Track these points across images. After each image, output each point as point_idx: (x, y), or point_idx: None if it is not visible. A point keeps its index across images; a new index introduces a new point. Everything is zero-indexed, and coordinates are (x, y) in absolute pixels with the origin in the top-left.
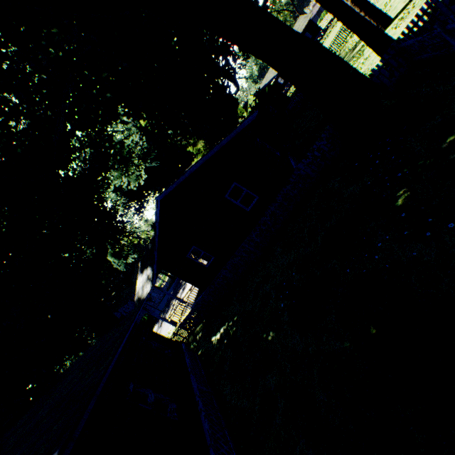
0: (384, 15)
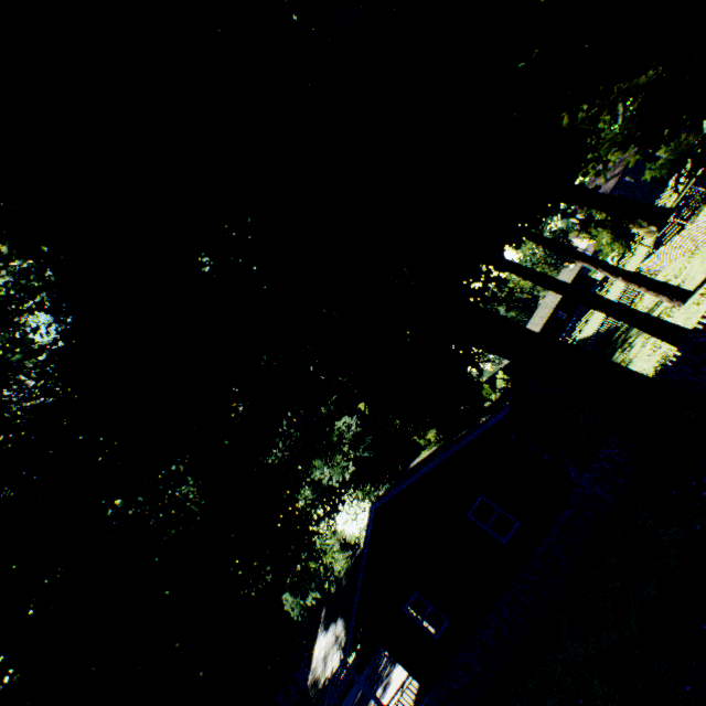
0: (677, 288)
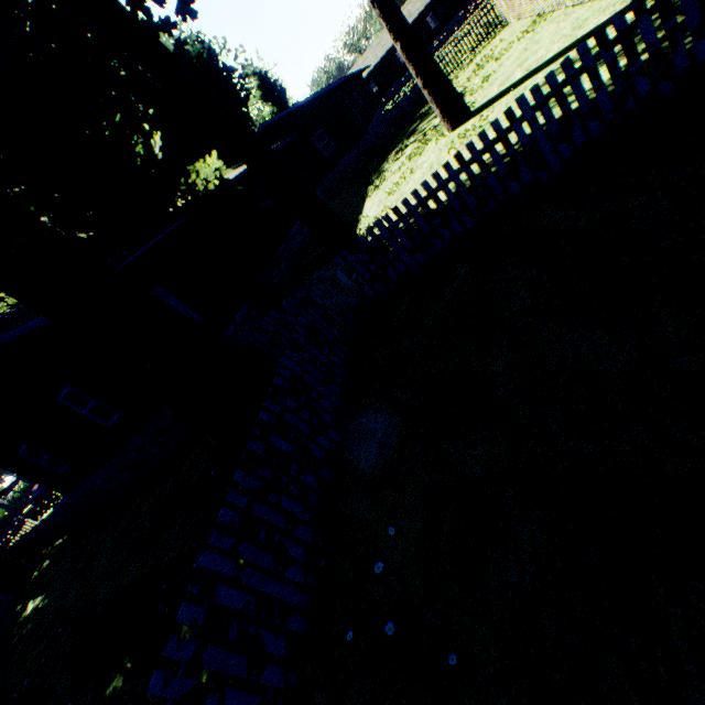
0: (458, 100)
